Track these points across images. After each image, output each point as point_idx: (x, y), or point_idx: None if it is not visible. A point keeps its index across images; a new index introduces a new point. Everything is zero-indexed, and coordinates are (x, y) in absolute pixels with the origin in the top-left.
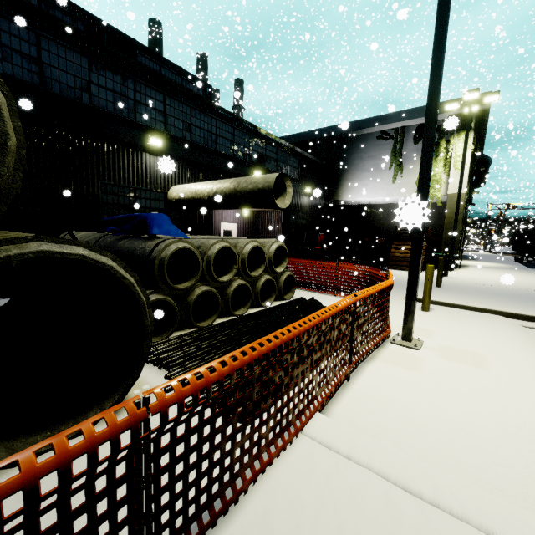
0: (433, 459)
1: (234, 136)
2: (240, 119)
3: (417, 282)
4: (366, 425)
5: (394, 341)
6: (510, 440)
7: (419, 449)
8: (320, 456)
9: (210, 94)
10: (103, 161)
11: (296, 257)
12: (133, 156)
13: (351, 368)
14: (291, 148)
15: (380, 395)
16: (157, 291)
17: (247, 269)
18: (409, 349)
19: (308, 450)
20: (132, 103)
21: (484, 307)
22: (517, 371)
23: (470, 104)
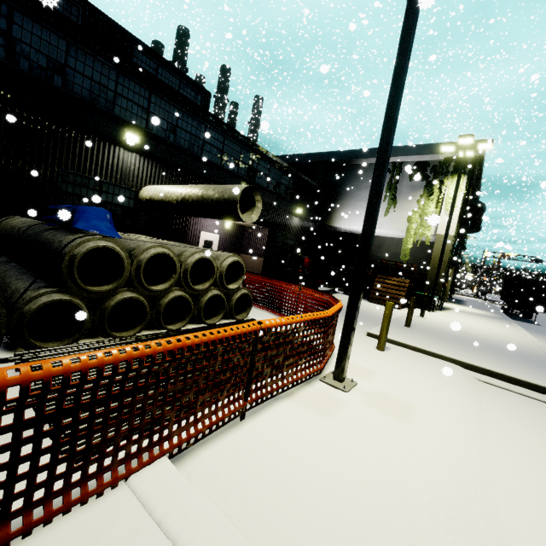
0: (278, 533)
1: (224, 145)
2: (232, 129)
3: (354, 318)
4: (225, 479)
5: (324, 379)
6: (385, 517)
7: (269, 517)
8: (124, 517)
9: (208, 101)
10: (68, 148)
11: (262, 276)
12: (104, 148)
13: (246, 405)
14: (285, 166)
15: (267, 442)
16: (63, 290)
17: (190, 281)
18: (336, 390)
19: (116, 507)
20: (112, 94)
21: (442, 353)
22: (441, 430)
23: (464, 148)
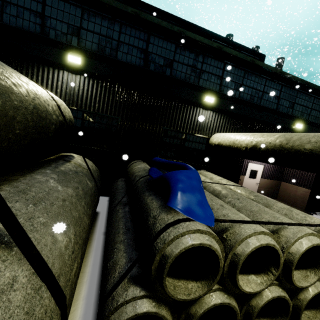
0: None
1: (280, 92)
2: (291, 76)
3: None
4: None
5: None
6: None
7: None
8: None
9: (262, 61)
10: (169, 114)
11: None
12: (190, 110)
13: None
14: None
15: None
16: (150, 294)
17: (292, 277)
18: None
19: None
20: (198, 72)
21: None
22: None
23: None
